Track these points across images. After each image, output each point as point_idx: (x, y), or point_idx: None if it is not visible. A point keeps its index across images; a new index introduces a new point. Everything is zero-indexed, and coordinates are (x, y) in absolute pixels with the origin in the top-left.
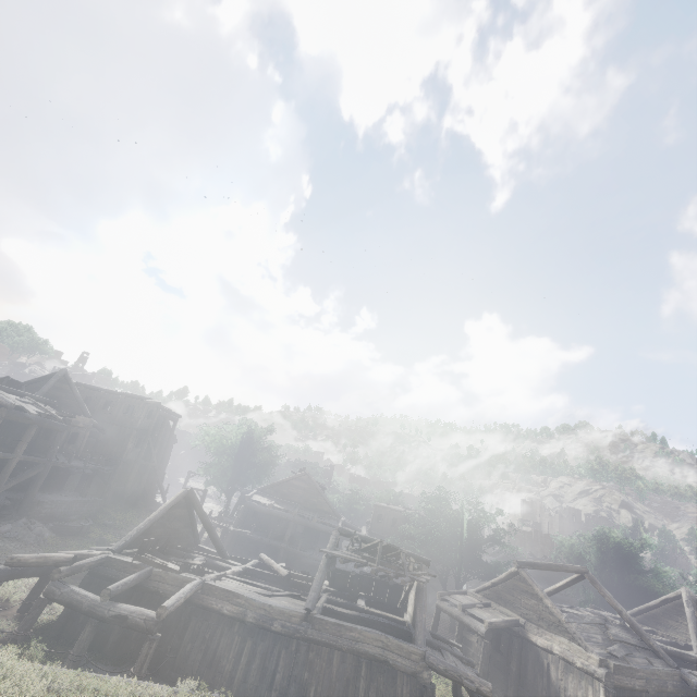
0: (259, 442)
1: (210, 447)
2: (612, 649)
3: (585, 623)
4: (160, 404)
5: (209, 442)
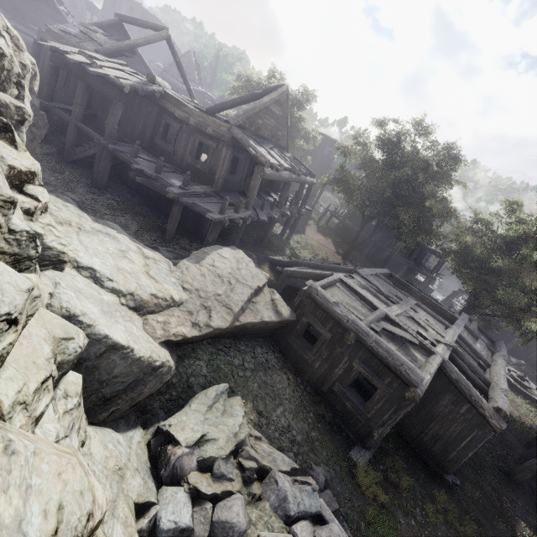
0: (226, 64)
1: None
2: (63, 27)
3: (85, 28)
4: (141, 6)
5: None
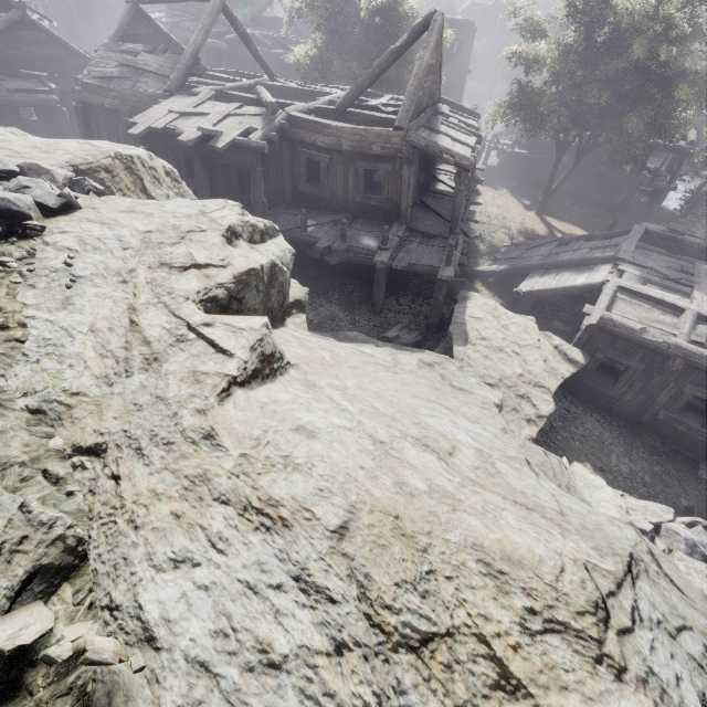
0: None
1: None
2: (98, 71)
3: (117, 52)
4: None
5: None
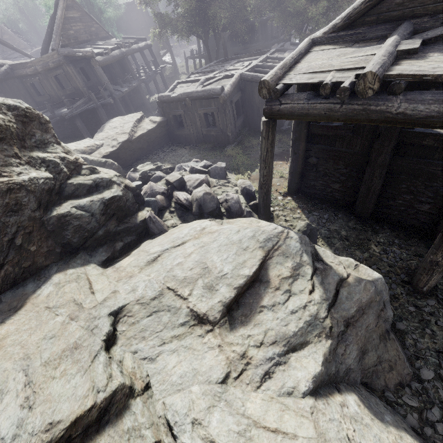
0: (32, 11)
1: None
2: None
3: None
4: None
5: None
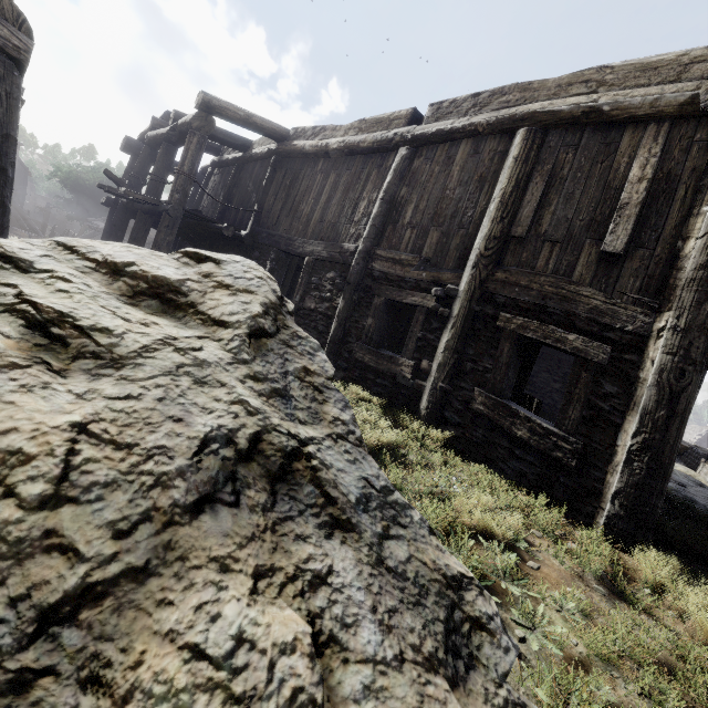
0: None
1: (64, 183)
2: None
3: None
4: None
5: (62, 179)
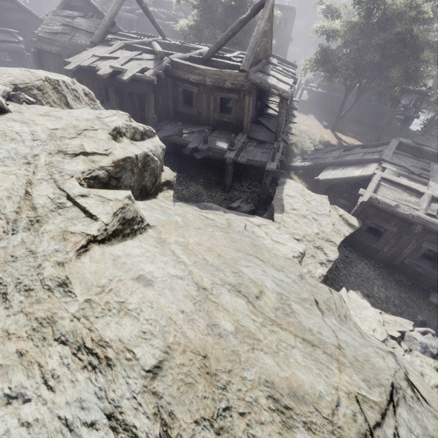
0: None
1: None
2: (48, 28)
3: (61, 16)
4: None
5: None
